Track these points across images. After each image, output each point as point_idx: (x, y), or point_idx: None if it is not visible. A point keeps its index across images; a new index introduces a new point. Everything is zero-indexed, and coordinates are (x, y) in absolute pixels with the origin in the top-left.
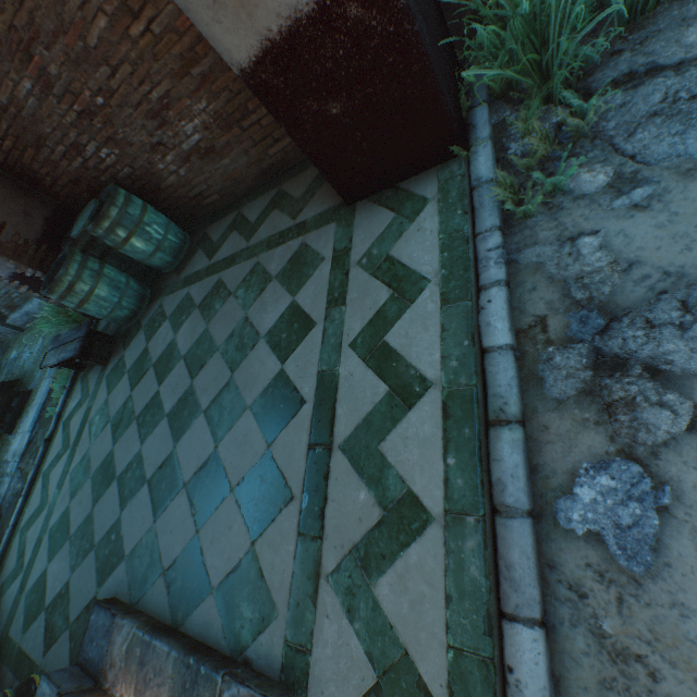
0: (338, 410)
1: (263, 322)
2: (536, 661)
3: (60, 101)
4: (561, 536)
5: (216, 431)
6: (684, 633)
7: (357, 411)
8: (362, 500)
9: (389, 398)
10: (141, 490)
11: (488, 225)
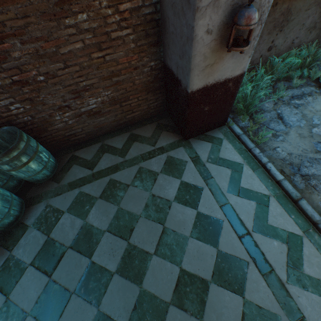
0: (241, 217)
1: (167, 194)
2: None
3: (2, 71)
4: None
5: (173, 259)
6: None
7: (249, 214)
8: (276, 245)
9: (258, 205)
10: None
11: (252, 146)
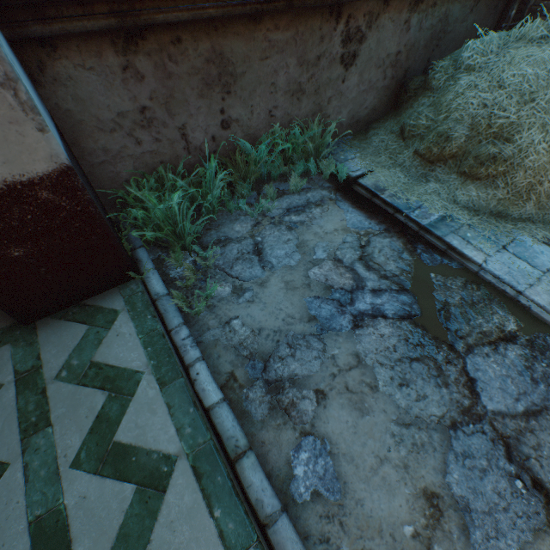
0: None
1: None
2: None
3: None
4: (302, 509)
5: None
6: (367, 514)
7: (106, 533)
8: None
9: (140, 494)
10: None
11: (177, 323)
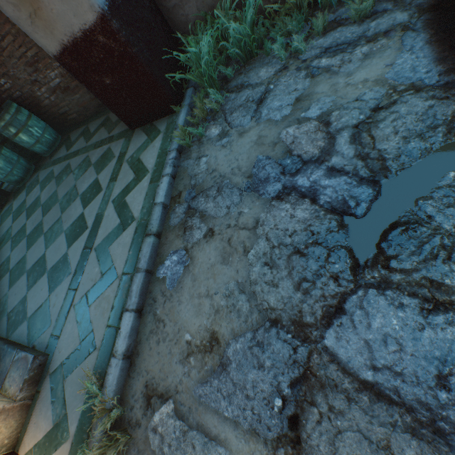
0: (99, 231)
1: (81, 188)
2: (128, 324)
3: None
4: (157, 280)
5: (47, 244)
6: (177, 310)
7: (106, 232)
8: (96, 271)
9: (119, 226)
10: (6, 275)
11: (173, 148)
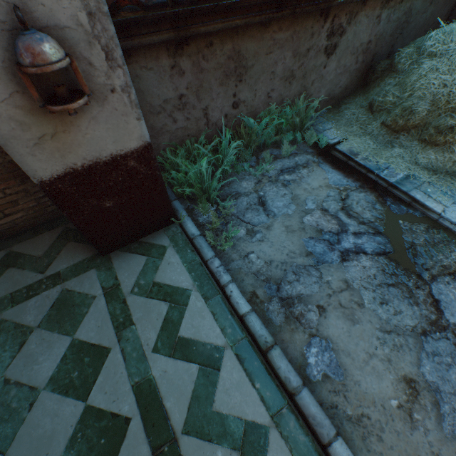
0: (167, 404)
1: (37, 374)
2: (348, 453)
3: None
4: (315, 386)
5: None
6: (363, 391)
7: (184, 394)
8: None
9: (202, 371)
10: None
11: (210, 255)
